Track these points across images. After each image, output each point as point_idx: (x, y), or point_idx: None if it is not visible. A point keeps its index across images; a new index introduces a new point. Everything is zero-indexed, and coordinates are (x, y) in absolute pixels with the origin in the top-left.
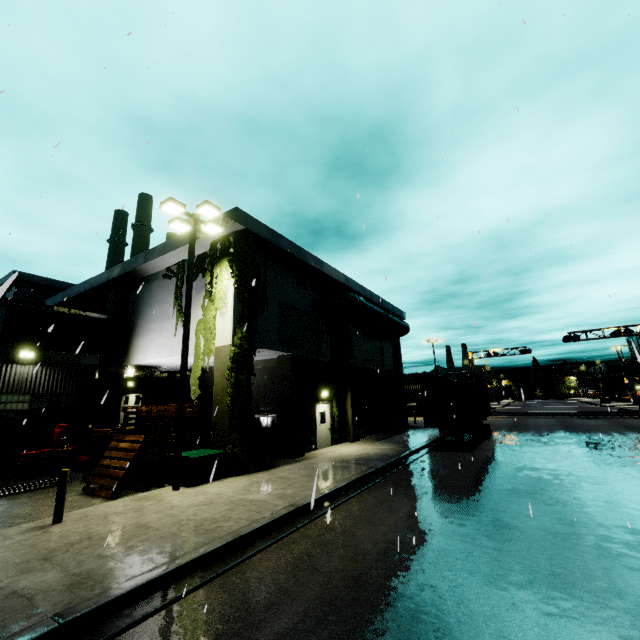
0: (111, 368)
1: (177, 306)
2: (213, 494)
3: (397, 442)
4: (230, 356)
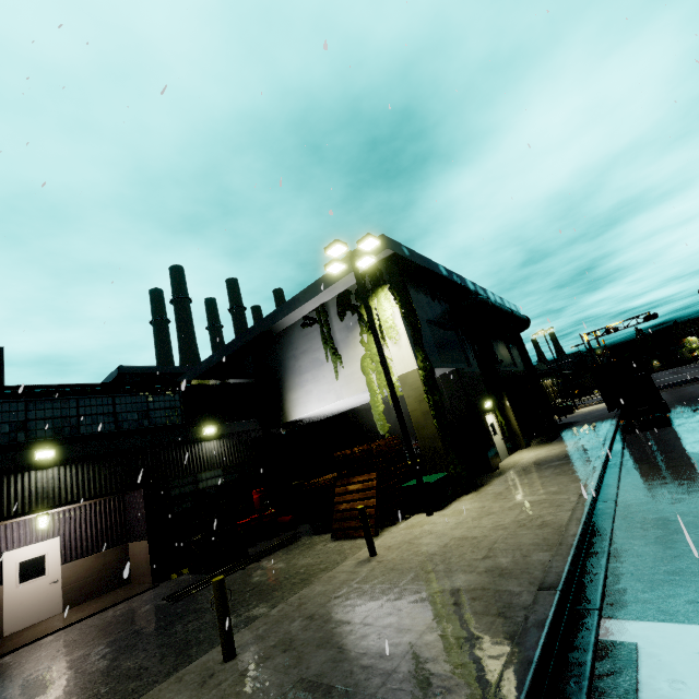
0: (270, 429)
1: (330, 350)
2: (477, 508)
3: (577, 437)
4: (421, 380)
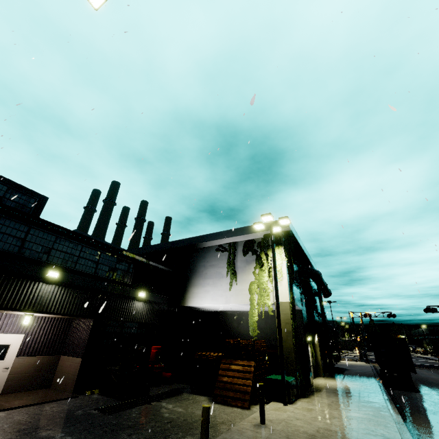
0: (170, 306)
1: (231, 270)
2: (320, 410)
3: (357, 380)
4: (291, 309)
